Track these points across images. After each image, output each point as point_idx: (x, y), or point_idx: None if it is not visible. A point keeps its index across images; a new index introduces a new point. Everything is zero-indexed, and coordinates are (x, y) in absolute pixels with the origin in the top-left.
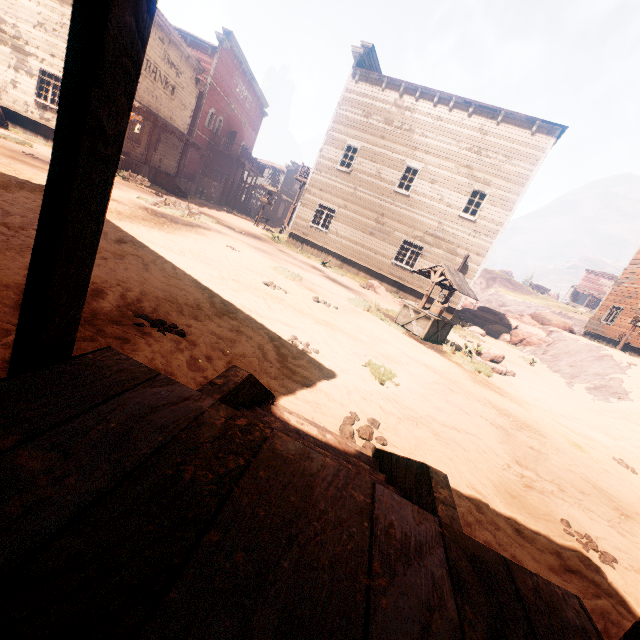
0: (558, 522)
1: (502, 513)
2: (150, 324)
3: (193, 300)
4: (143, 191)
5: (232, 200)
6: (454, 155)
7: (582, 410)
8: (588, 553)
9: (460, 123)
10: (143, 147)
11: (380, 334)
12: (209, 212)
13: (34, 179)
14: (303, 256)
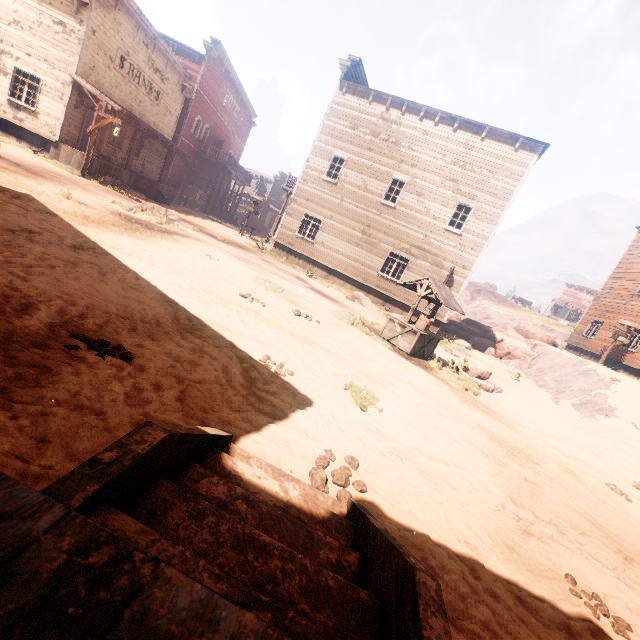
0: (562, 579)
1: (500, 574)
2: (87, 346)
3: (153, 315)
4: (121, 196)
5: (218, 208)
6: (440, 169)
7: (570, 429)
8: (599, 621)
9: (446, 138)
10: (124, 152)
11: (364, 350)
12: (192, 219)
13: None
14: (288, 266)
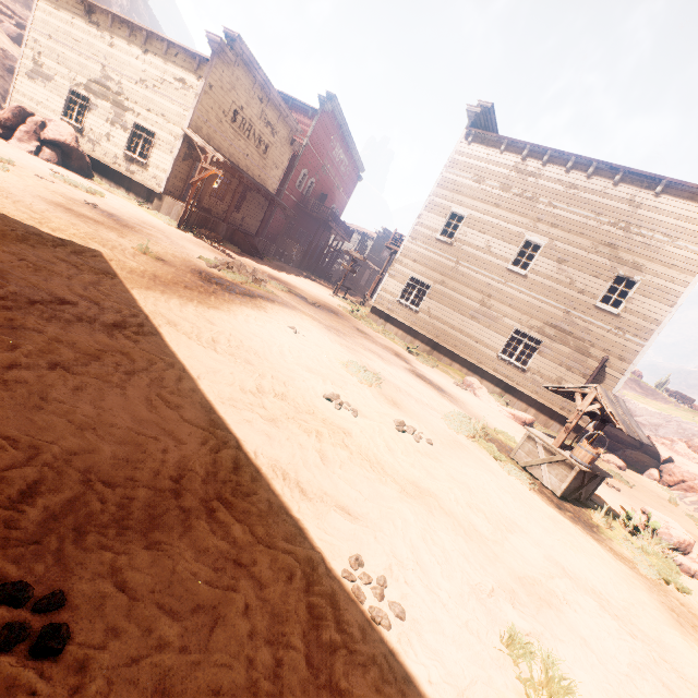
0: None
1: None
2: None
3: (175, 462)
4: (212, 250)
5: (313, 264)
6: (591, 230)
7: None
8: None
9: (602, 192)
10: (226, 204)
11: (502, 503)
12: (283, 277)
13: (62, 230)
14: (385, 337)
